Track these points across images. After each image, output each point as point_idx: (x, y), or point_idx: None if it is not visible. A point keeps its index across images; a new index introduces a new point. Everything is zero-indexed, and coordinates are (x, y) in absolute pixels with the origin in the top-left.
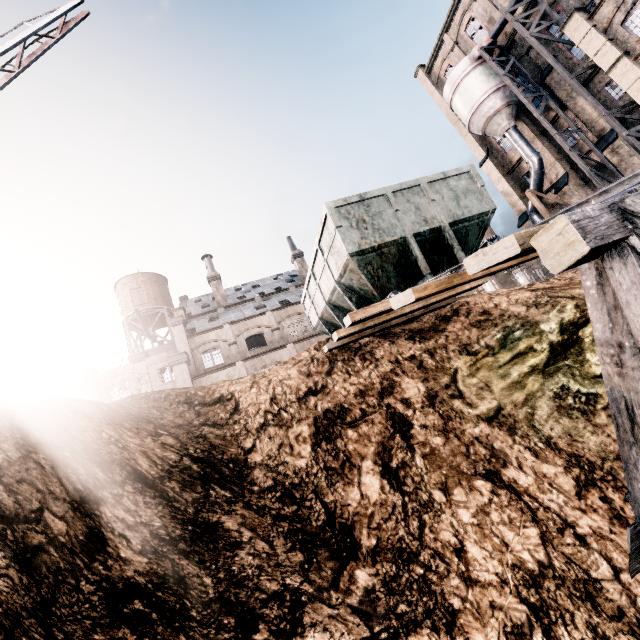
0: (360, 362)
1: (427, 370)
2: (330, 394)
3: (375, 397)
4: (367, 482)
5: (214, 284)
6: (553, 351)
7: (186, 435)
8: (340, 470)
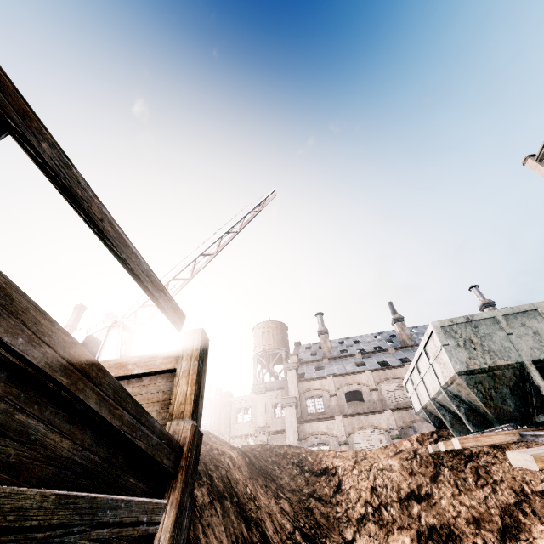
0: (472, 477)
1: None
2: (435, 507)
3: (494, 534)
4: None
5: (322, 337)
6: None
7: (298, 503)
8: None
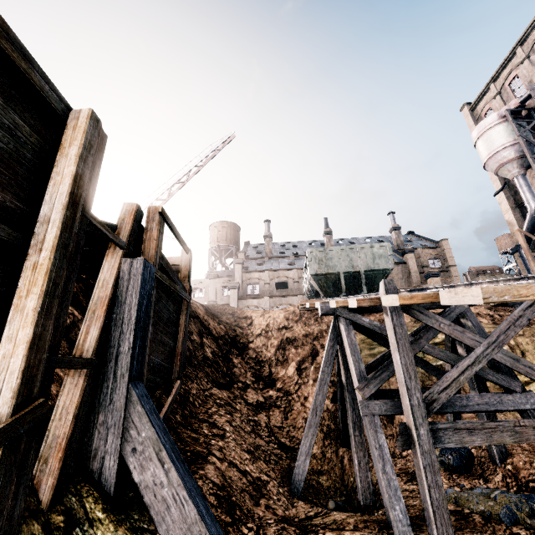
0: (313, 321)
1: None
2: (293, 331)
3: (311, 339)
4: (290, 369)
5: (267, 240)
6: None
7: (229, 327)
8: (282, 362)
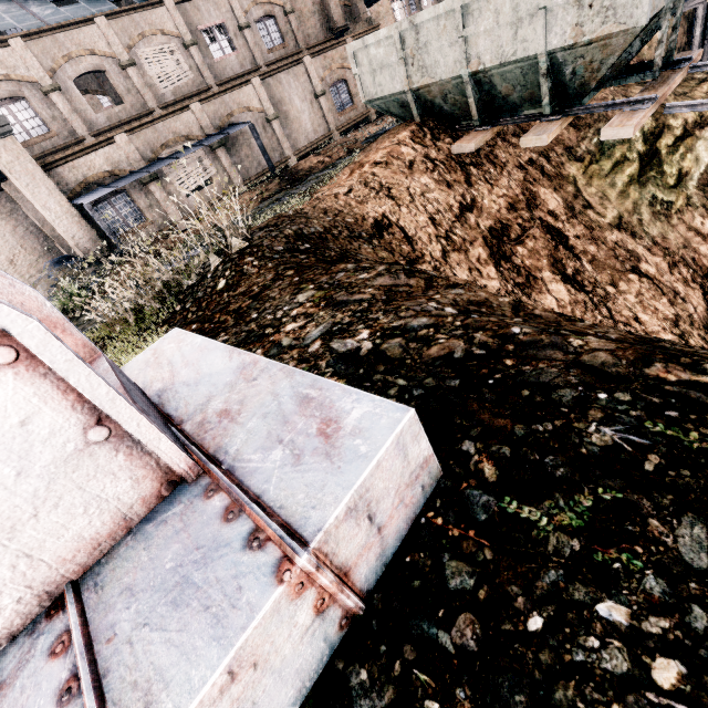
0: (492, 167)
1: (551, 178)
2: (484, 210)
3: (526, 211)
4: (555, 290)
5: None
6: (642, 162)
7: None
8: (528, 284)
